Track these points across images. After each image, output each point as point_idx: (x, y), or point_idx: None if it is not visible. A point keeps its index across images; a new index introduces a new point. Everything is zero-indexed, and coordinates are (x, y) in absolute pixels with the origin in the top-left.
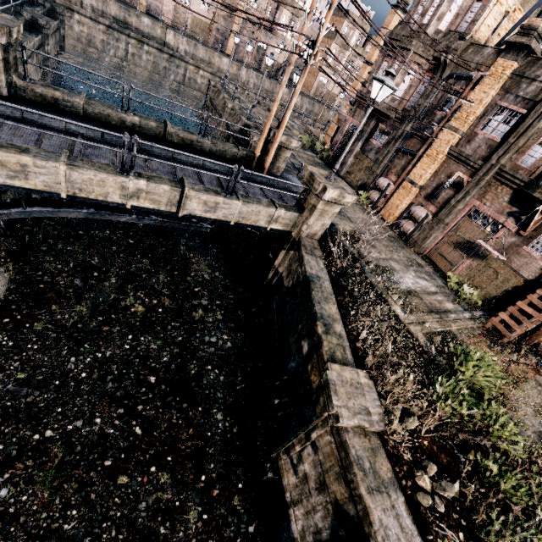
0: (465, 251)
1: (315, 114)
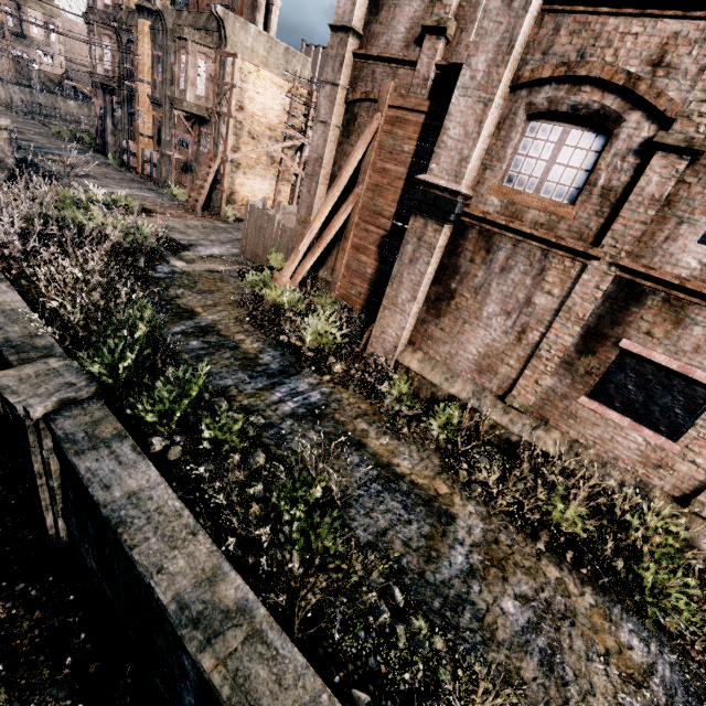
0: (187, 172)
1: None
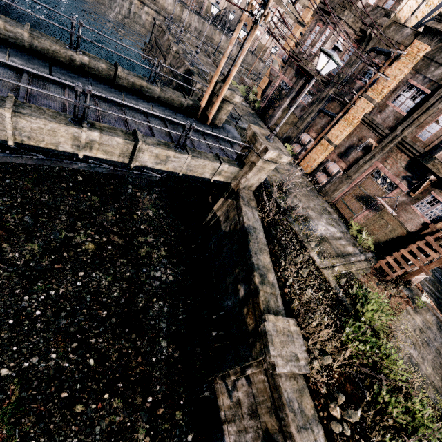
0: (365, 204)
1: (247, 64)
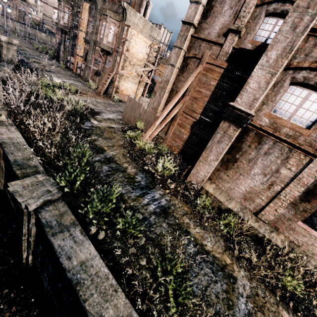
0: (97, 75)
1: None
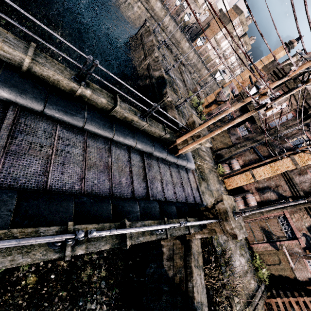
0: (266, 237)
1: (197, 68)
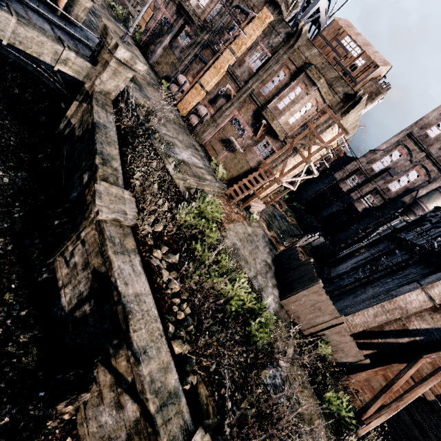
0: (225, 146)
1: None
